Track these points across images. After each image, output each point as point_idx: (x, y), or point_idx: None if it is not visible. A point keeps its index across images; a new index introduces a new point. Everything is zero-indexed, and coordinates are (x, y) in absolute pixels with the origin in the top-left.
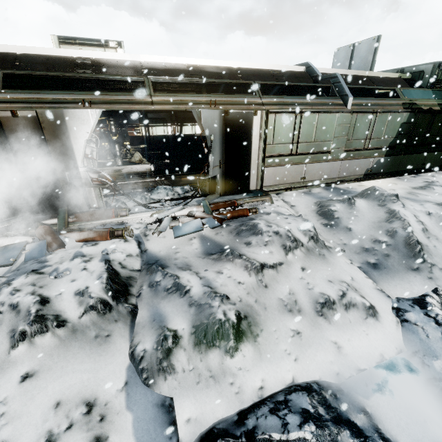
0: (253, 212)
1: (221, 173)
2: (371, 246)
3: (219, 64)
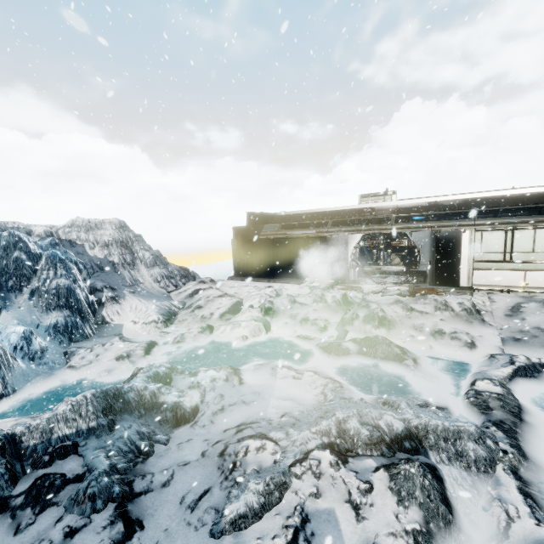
0: (440, 294)
1: (430, 270)
2: (528, 330)
3: (458, 197)
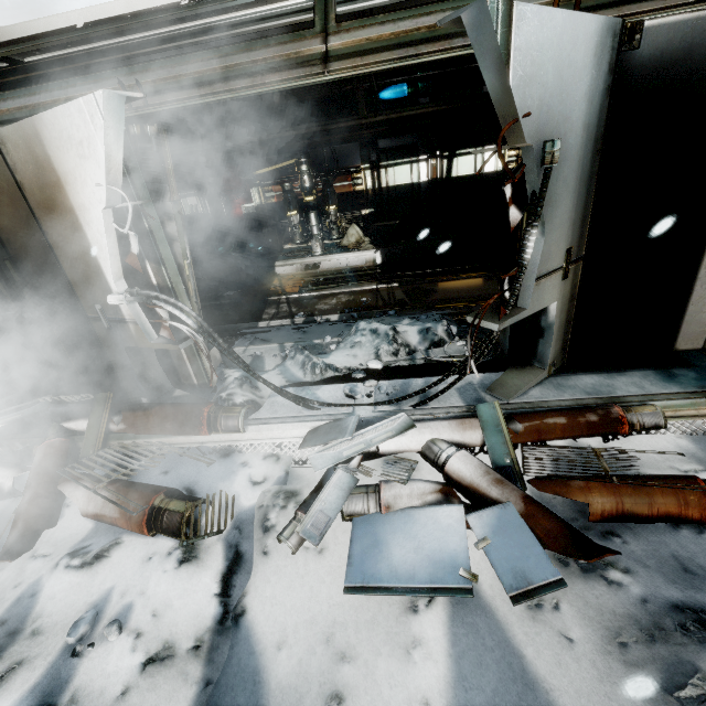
0: None
1: (565, 296)
2: None
3: None
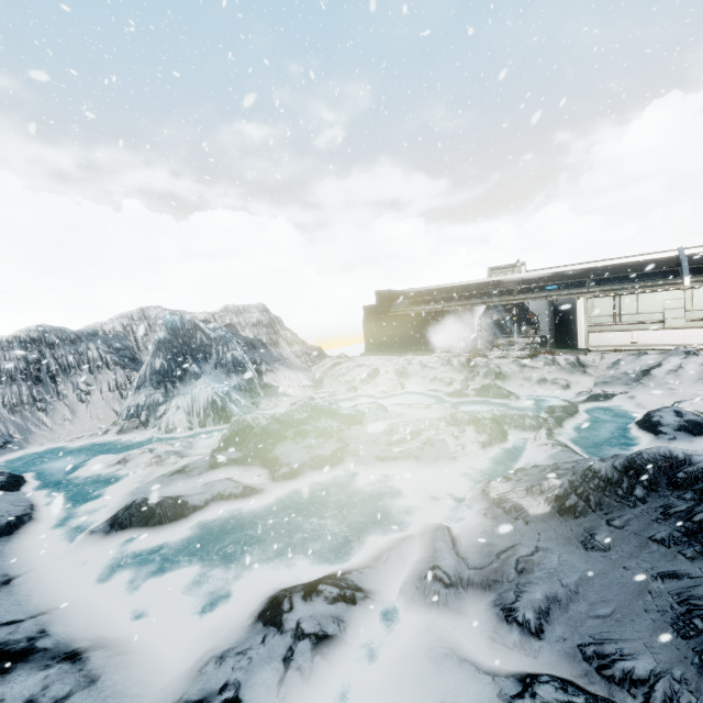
0: (555, 354)
1: (550, 335)
2: (616, 375)
3: (580, 267)
